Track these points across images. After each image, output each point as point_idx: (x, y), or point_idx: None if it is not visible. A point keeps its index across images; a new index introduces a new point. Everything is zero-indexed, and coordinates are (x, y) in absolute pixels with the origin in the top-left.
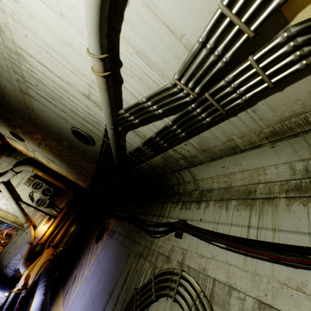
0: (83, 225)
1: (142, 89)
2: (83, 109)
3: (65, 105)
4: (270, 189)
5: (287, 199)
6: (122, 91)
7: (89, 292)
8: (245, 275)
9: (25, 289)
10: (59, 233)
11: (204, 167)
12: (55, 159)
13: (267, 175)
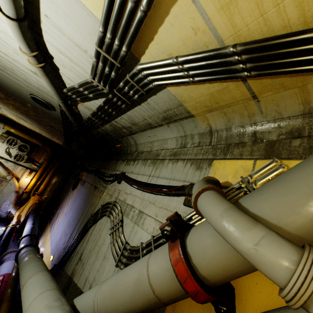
0: (64, 177)
1: (75, 77)
2: (35, 81)
3: (18, 75)
4: (165, 154)
5: (168, 160)
6: (61, 75)
7: (66, 221)
8: (139, 200)
9: (18, 224)
10: (42, 184)
11: (139, 135)
12: (24, 118)
13: (167, 144)
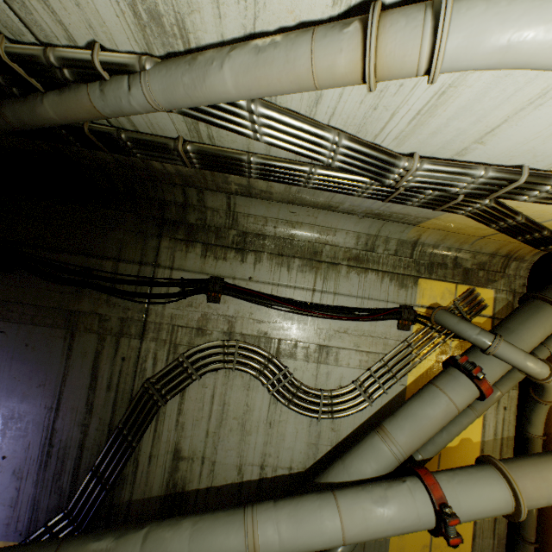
0: None
1: (349, 114)
2: None
3: None
4: (336, 254)
5: (348, 268)
6: None
7: None
8: (310, 331)
9: None
10: None
11: (263, 203)
12: None
13: (336, 238)
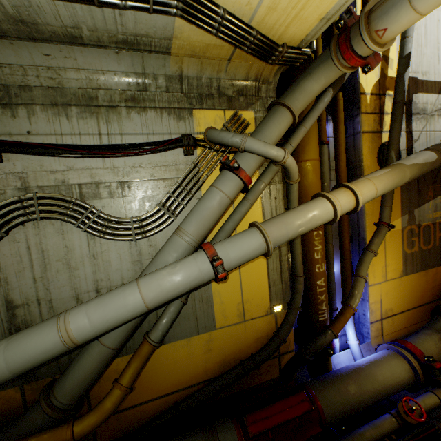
0: None
1: None
2: None
3: None
4: (112, 98)
5: (127, 109)
6: None
7: None
8: (107, 171)
9: None
10: None
11: (5, 45)
12: None
13: (107, 81)
